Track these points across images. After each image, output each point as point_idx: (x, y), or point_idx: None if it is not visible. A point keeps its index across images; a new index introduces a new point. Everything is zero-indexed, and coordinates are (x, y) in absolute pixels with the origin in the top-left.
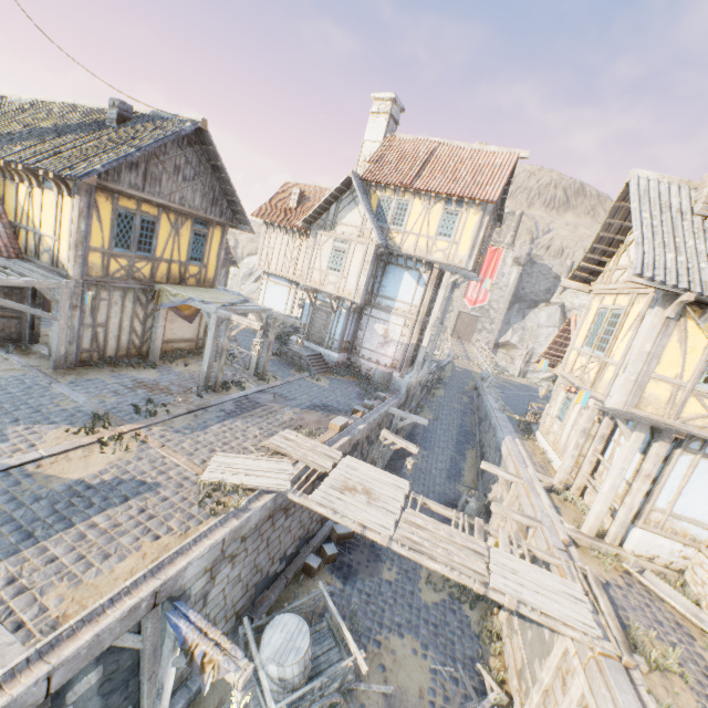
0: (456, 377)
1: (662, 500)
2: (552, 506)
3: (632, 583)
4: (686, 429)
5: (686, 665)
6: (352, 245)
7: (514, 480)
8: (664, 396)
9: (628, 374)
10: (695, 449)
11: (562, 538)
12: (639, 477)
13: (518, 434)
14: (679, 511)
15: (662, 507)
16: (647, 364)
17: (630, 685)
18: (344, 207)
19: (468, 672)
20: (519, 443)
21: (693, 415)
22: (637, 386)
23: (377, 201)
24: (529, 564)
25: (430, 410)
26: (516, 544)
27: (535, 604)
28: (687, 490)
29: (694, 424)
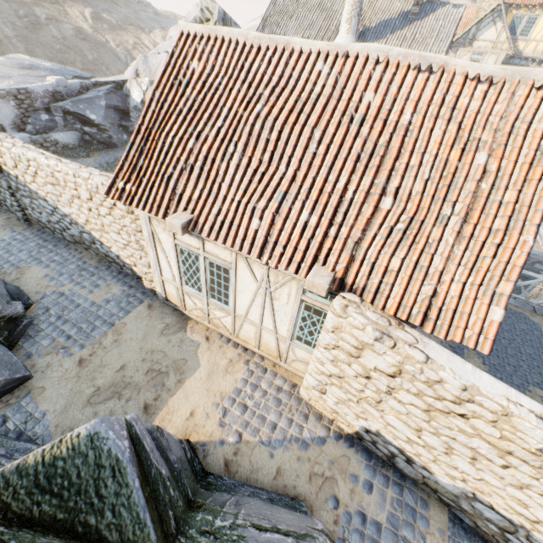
0: None
1: None
2: None
3: None
4: None
5: None
6: (486, 56)
7: None
8: None
9: None
10: None
11: None
12: None
13: None
14: None
15: None
16: None
17: None
18: (483, 27)
19: None
20: None
21: None
22: None
23: (511, 19)
24: None
25: None
26: None
27: None
28: None
29: None
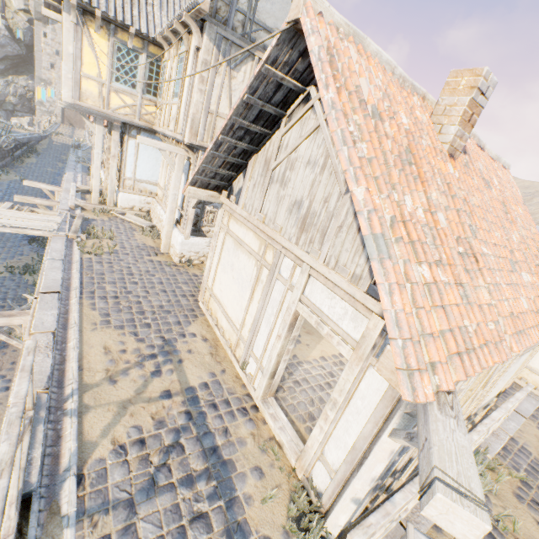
0: (53, 150)
1: (128, 172)
2: (80, 198)
3: (115, 219)
4: (116, 116)
5: (120, 237)
6: None
7: (56, 190)
8: (96, 92)
9: (66, 73)
10: (135, 136)
11: (70, 205)
12: (111, 158)
13: (85, 173)
14: (140, 177)
15: (130, 176)
16: (75, 64)
17: (64, 241)
18: None
19: (17, 301)
20: (80, 176)
21: (118, 106)
22: (75, 83)
23: None
24: (19, 212)
25: (18, 174)
26: (17, 207)
27: (7, 223)
28: (140, 163)
29: (120, 113)
